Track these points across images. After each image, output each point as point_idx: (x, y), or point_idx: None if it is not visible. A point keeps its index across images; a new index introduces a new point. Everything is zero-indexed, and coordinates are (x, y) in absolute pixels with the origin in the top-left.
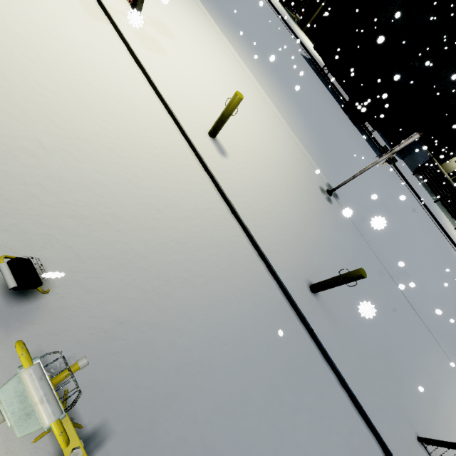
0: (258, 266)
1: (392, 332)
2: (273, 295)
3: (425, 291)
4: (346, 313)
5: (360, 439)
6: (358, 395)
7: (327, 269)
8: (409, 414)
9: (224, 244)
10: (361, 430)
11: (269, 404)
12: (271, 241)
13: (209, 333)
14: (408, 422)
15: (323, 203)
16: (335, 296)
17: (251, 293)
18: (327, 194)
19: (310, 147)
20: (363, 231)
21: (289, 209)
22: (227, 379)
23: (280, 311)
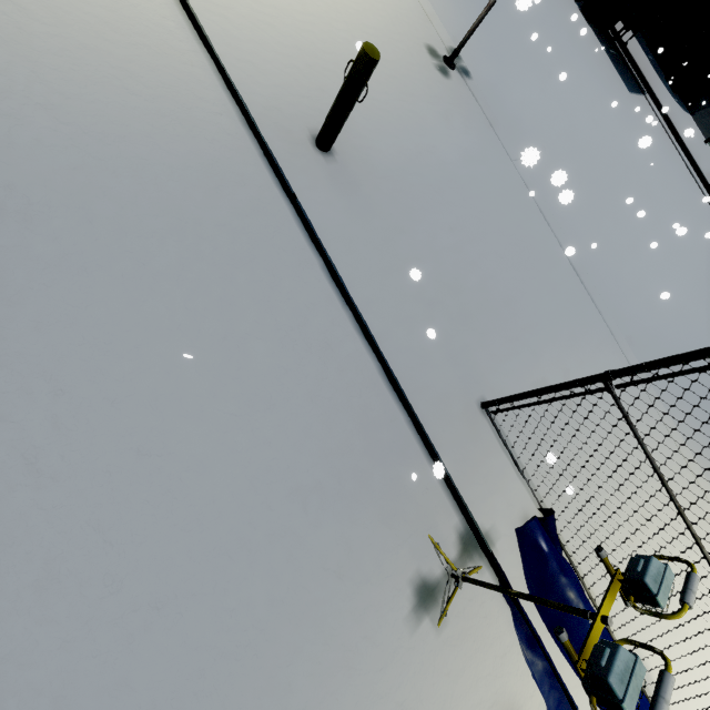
0: (205, 75)
1: (504, 280)
2: (225, 123)
3: (638, 289)
4: (395, 208)
5: (346, 357)
6: (359, 299)
7: (378, 142)
8: (478, 373)
9: (129, 13)
10: (354, 350)
11: (139, 230)
12: (246, 47)
13: (29, 95)
14: (470, 380)
15: (423, 67)
16: (377, 178)
17: (167, 98)
18: (443, 62)
19: (445, 3)
20: (508, 143)
21: (323, 34)
22: (48, 161)
23: (231, 148)
